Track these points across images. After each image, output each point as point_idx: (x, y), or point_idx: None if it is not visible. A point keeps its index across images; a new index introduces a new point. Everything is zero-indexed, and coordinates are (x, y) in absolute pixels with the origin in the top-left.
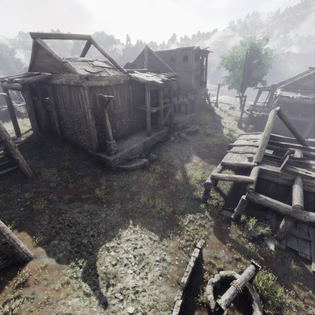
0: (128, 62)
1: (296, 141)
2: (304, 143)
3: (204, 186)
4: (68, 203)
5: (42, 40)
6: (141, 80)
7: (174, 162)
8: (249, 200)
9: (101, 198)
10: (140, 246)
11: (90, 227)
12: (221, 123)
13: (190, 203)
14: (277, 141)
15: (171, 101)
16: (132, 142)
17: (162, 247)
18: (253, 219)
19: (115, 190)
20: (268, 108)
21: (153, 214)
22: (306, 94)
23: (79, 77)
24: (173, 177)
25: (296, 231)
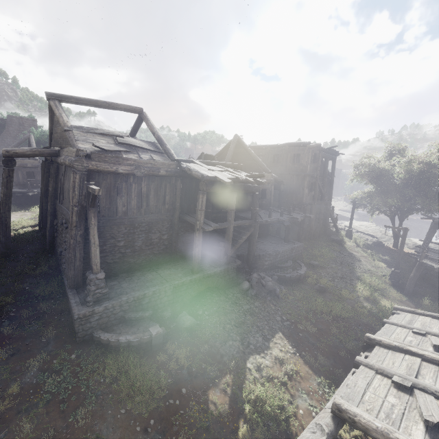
0: (202, 153)
1: None
2: None
3: None
4: None
5: (58, 102)
6: (194, 174)
7: (228, 345)
8: None
9: None
10: None
11: None
12: (355, 269)
13: None
14: None
15: (254, 216)
16: (154, 280)
17: None
18: None
19: (37, 405)
20: None
21: None
22: None
23: (75, 152)
24: (205, 397)
25: None
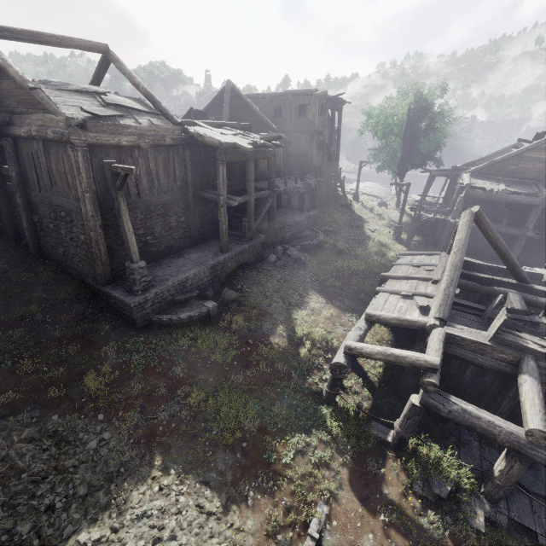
0: (191, 108)
1: (504, 271)
2: (523, 278)
3: (331, 370)
4: (3, 415)
5: None
6: (208, 141)
7: (273, 307)
8: (428, 407)
9: (97, 397)
10: (171, 533)
11: (49, 480)
12: (365, 230)
13: (300, 403)
14: (470, 271)
15: (272, 186)
16: (187, 264)
17: (226, 534)
18: (435, 449)
19: (135, 374)
20: (448, 207)
21: (215, 438)
22: (515, 185)
23: (64, 121)
24: (269, 341)
25: (524, 474)
